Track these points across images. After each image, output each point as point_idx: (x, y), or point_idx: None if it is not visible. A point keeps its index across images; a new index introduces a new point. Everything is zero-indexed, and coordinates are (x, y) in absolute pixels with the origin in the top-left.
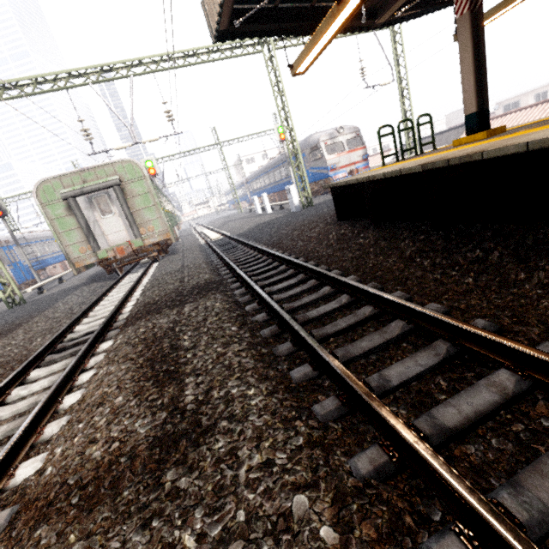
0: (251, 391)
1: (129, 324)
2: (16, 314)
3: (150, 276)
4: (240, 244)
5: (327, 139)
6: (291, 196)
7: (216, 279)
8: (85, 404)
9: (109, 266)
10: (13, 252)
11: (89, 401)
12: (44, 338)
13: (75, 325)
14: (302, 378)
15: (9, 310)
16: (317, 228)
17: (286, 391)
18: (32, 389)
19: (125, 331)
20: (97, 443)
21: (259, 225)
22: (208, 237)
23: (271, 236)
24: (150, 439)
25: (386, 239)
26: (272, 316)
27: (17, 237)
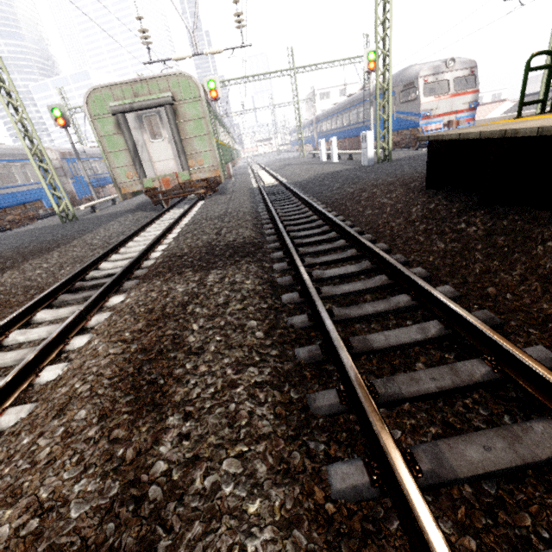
0: (255, 505)
1: (147, 278)
2: (64, 231)
3: (191, 216)
4: (295, 196)
5: (429, 74)
6: (366, 144)
7: (257, 239)
8: (53, 394)
9: (155, 196)
10: (76, 165)
11: (56, 395)
12: (73, 267)
13: (102, 261)
14: (348, 495)
15: (62, 224)
16: (395, 194)
17: (317, 522)
18: (29, 336)
19: (139, 288)
20: (15, 505)
21: (321, 175)
22: (262, 180)
23: (332, 192)
24: (75, 544)
25: (507, 234)
26: (316, 324)
27: (80, 150)
